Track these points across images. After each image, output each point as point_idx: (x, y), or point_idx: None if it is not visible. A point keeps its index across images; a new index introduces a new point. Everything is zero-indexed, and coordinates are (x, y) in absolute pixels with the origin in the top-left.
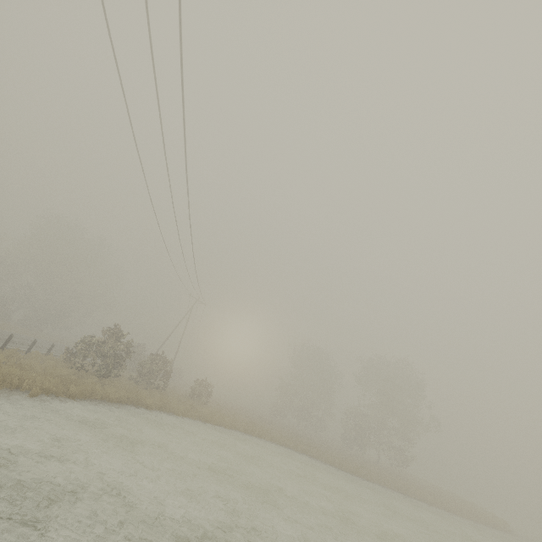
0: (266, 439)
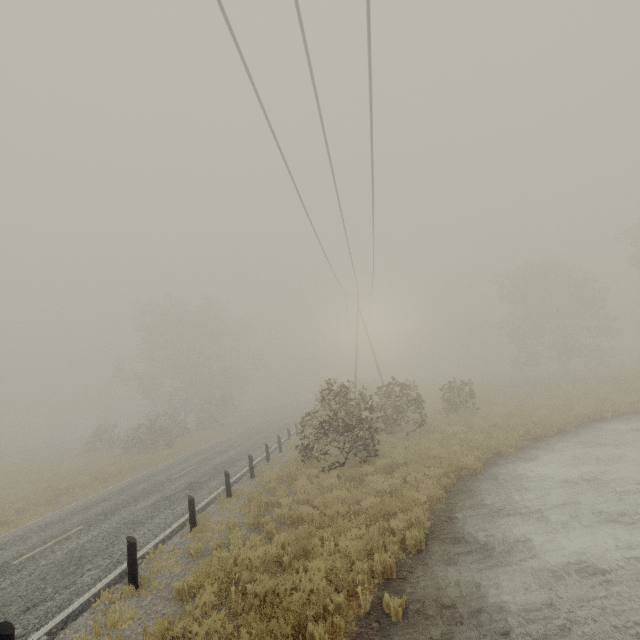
0: (622, 413)
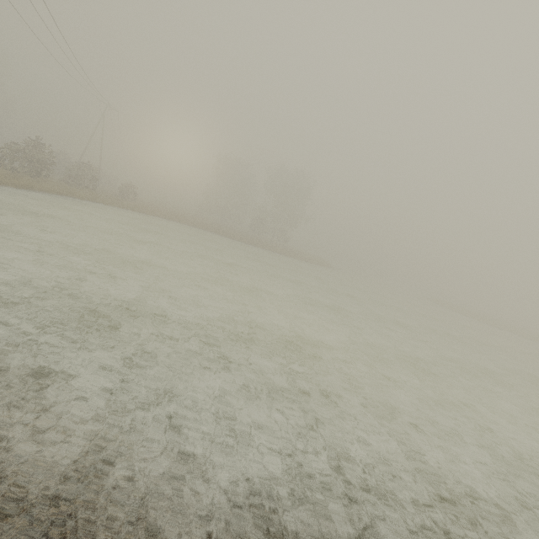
0: (181, 223)
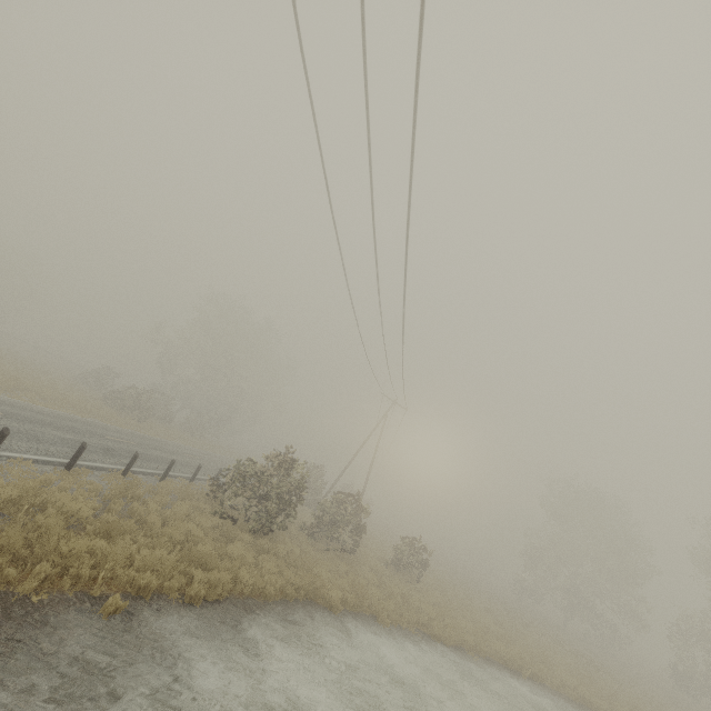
0: (547, 686)
